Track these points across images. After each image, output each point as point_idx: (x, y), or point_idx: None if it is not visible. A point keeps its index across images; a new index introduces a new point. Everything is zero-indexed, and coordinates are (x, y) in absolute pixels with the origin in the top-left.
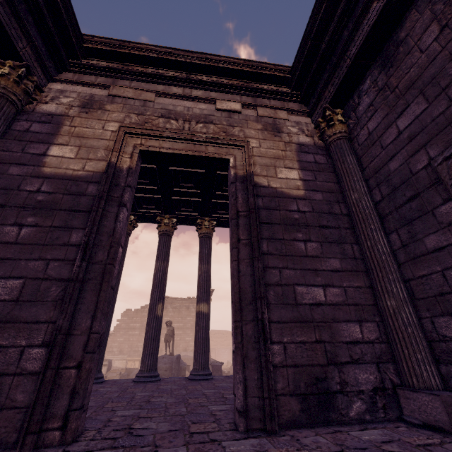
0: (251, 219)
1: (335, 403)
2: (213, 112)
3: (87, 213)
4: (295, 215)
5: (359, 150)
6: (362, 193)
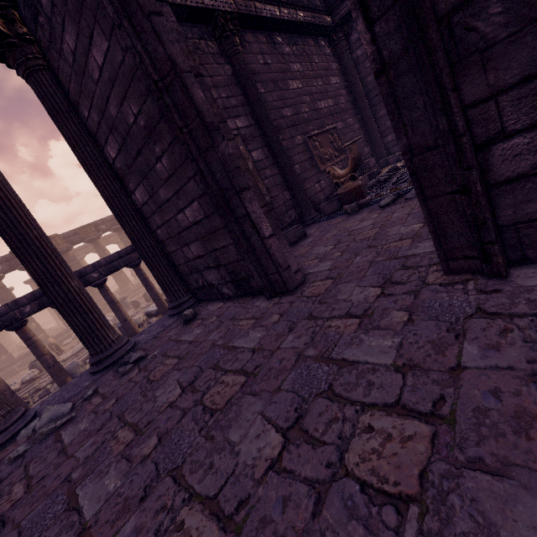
0: None
1: None
2: None
3: None
4: None
5: None
6: None
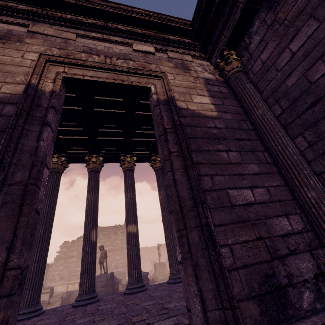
0: (178, 134)
1: (288, 298)
2: (131, 52)
3: (2, 133)
4: (214, 130)
5: (255, 78)
6: (265, 109)
